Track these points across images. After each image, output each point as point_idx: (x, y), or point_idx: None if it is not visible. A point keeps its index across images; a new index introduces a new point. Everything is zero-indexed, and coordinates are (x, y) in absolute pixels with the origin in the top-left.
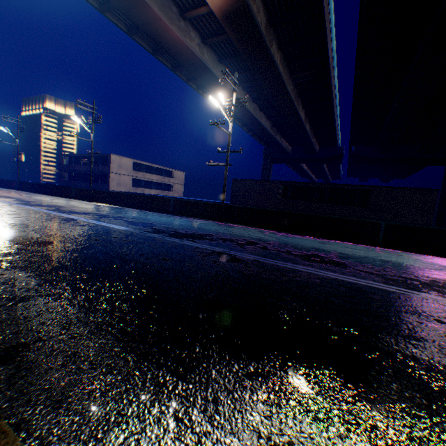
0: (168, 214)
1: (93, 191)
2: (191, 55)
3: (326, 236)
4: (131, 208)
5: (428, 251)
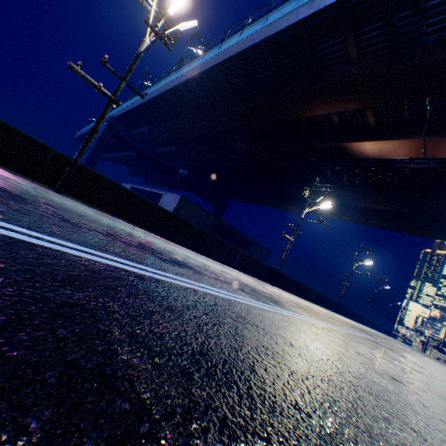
0: (233, 268)
1: (69, 162)
2: (295, 115)
3: (303, 297)
4: (183, 245)
5: (319, 304)
